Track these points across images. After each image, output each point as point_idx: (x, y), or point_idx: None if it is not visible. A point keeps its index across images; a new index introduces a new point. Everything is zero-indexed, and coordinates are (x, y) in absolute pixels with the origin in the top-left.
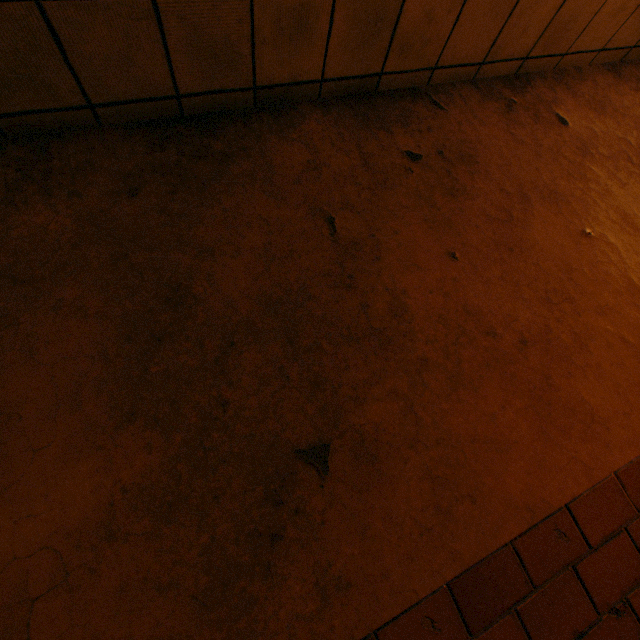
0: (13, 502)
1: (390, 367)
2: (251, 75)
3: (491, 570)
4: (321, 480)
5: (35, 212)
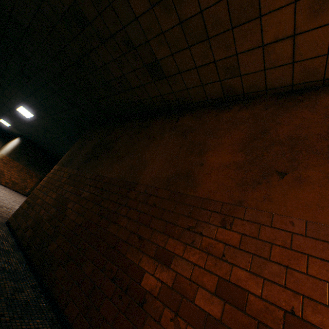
0: (216, 156)
1: (327, 164)
2: (322, 76)
3: (328, 229)
4: (279, 179)
5: (242, 112)
